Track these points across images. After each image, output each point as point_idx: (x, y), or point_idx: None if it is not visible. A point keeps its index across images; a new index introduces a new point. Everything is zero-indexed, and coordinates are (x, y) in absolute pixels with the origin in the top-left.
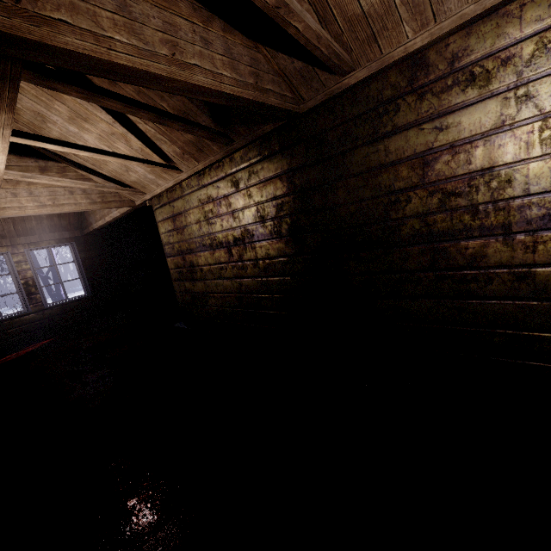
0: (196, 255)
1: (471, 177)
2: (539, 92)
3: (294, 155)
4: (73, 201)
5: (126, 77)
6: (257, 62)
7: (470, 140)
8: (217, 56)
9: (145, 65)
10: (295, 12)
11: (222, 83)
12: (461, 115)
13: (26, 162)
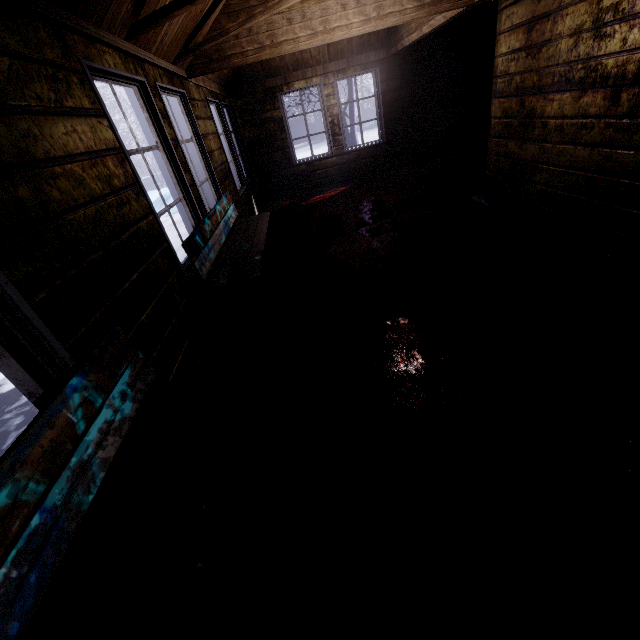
0: (546, 98)
1: None
2: None
3: None
4: (398, 8)
5: None
6: None
7: None
8: None
9: None
10: None
11: None
12: None
13: None
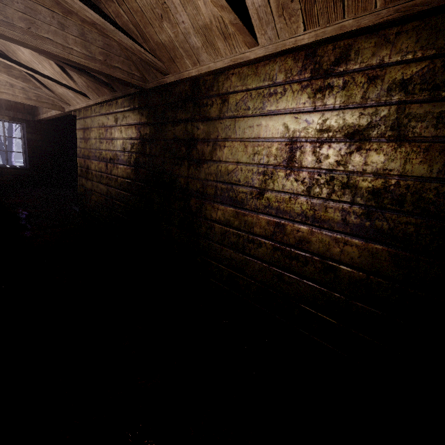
0: (91, 161)
1: (204, 162)
2: (231, 126)
3: (143, 114)
4: (12, 93)
5: None
6: (111, 47)
7: (206, 140)
8: (71, 36)
9: (1, 30)
10: (107, 30)
11: (71, 54)
12: (205, 124)
13: None
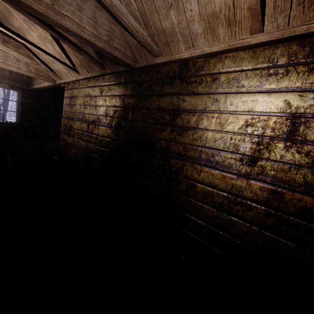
0: (74, 122)
1: (188, 129)
2: (221, 100)
3: (128, 88)
4: (17, 66)
5: (18, 3)
6: (114, 31)
7: (192, 111)
8: (85, 17)
9: (29, 2)
10: (122, 12)
11: (83, 32)
12: (192, 98)
13: None
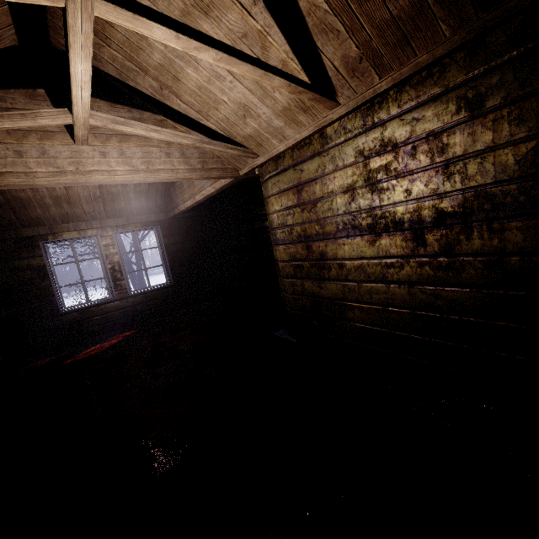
0: (335, 242)
1: None
2: None
3: None
4: (169, 167)
5: None
6: None
7: None
8: None
9: None
10: None
11: None
12: None
13: (118, 111)
